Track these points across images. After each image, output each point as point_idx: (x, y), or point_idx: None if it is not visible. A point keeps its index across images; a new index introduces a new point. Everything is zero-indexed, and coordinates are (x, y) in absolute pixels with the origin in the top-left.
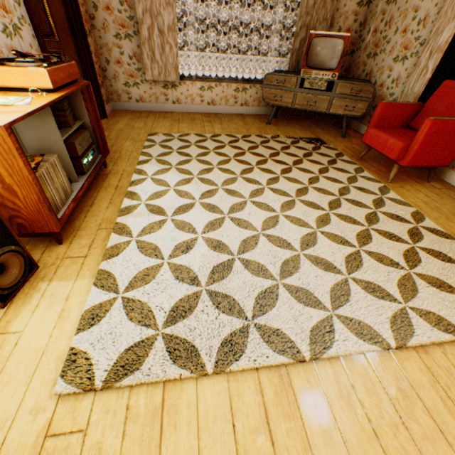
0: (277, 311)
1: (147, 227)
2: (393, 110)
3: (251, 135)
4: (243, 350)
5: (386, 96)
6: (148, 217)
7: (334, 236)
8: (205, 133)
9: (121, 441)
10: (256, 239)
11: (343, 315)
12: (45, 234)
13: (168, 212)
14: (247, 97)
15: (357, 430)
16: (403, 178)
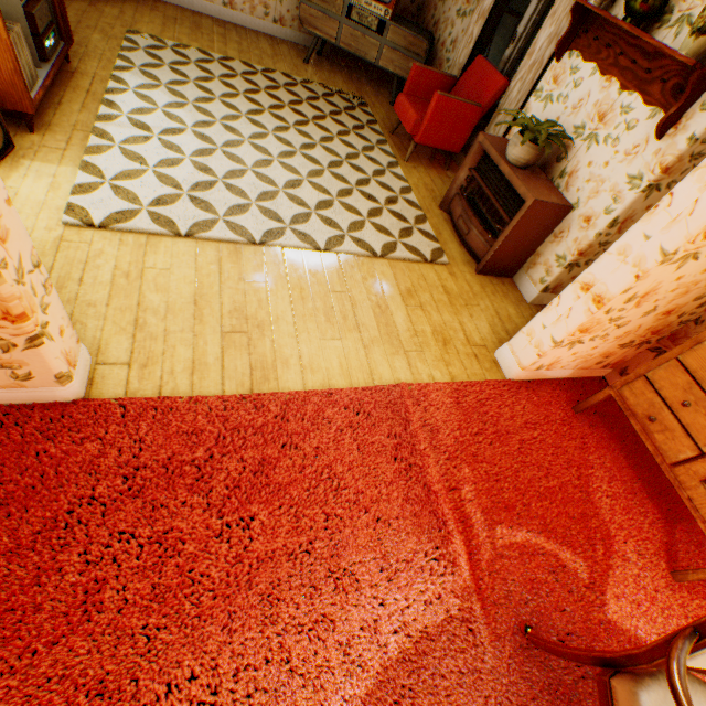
0: (246, 219)
1: (131, 139)
2: (427, 79)
3: (277, 72)
4: (211, 230)
5: (444, 61)
6: (131, 131)
7: (320, 187)
8: (213, 52)
9: (118, 252)
10: (244, 173)
11: (297, 230)
12: (17, 117)
13: (155, 131)
14: (283, 10)
15: (277, 275)
16: (424, 162)
